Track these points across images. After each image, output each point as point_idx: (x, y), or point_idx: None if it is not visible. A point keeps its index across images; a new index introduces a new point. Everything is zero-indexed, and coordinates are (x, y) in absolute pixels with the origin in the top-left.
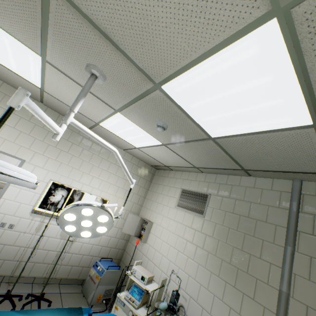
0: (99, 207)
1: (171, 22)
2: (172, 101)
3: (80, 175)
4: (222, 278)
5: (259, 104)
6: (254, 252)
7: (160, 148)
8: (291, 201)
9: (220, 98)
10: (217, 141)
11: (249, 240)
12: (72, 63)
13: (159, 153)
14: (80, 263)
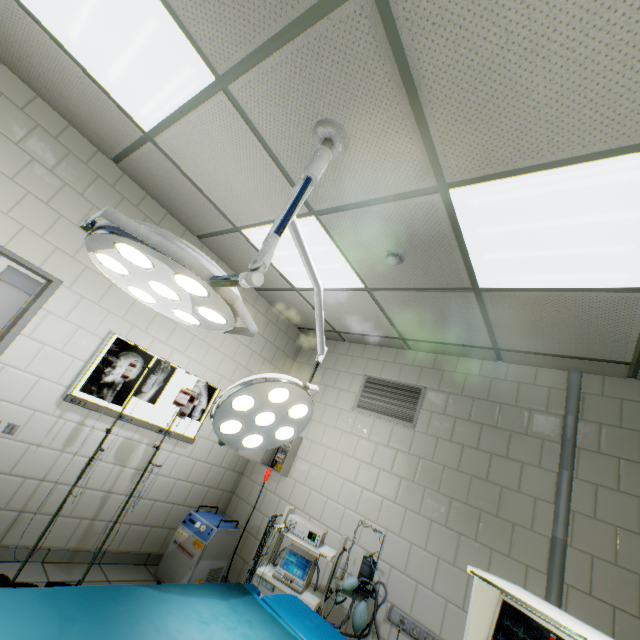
0: (302, 387)
1: (546, 104)
2: (450, 217)
3: (171, 330)
4: (453, 528)
5: (596, 247)
6: (508, 483)
7: (352, 295)
8: (567, 402)
9: (541, 228)
10: (482, 295)
11: (499, 463)
12: (288, 110)
13: (343, 304)
14: (146, 518)
